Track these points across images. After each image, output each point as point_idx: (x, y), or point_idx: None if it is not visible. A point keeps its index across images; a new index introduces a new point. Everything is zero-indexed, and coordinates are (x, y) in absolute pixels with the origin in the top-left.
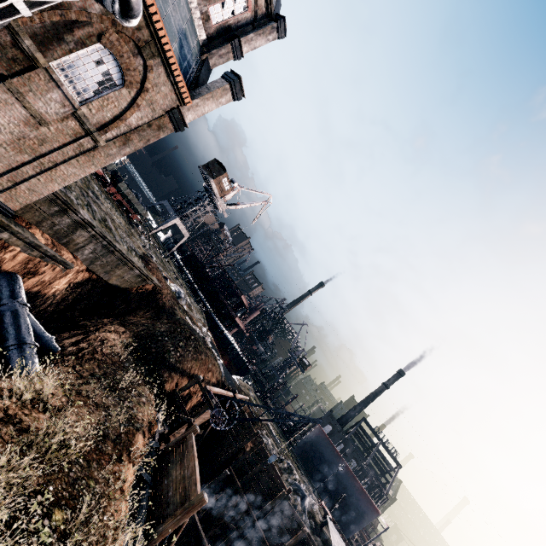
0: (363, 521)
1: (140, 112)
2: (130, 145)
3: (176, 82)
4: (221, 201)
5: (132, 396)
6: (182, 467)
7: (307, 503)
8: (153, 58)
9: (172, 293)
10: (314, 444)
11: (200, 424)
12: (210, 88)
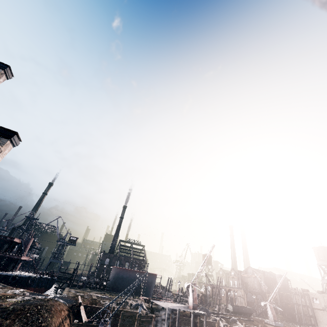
0: (153, 284)
1: None
2: None
3: None
4: None
5: None
6: None
7: (144, 306)
8: None
9: None
10: (116, 277)
11: None
12: None
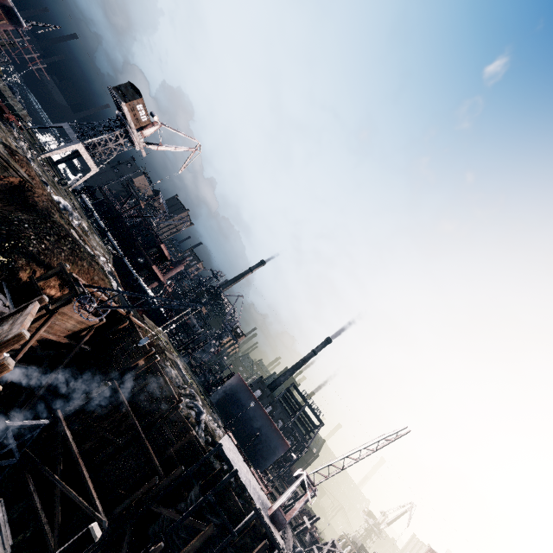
0: (274, 456)
1: None
2: None
3: None
4: (137, 134)
5: None
6: (12, 325)
7: (203, 419)
8: None
9: (52, 199)
10: (232, 391)
11: (74, 331)
12: None
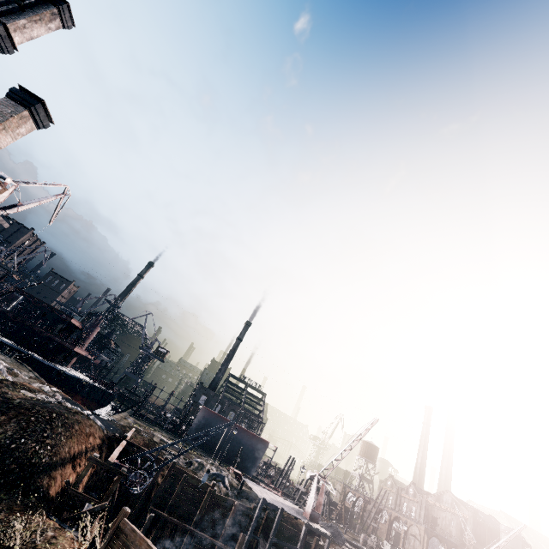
0: (260, 456)
1: None
2: None
3: None
4: None
5: (34, 543)
6: None
7: (227, 481)
8: None
9: None
10: (204, 425)
11: None
12: None
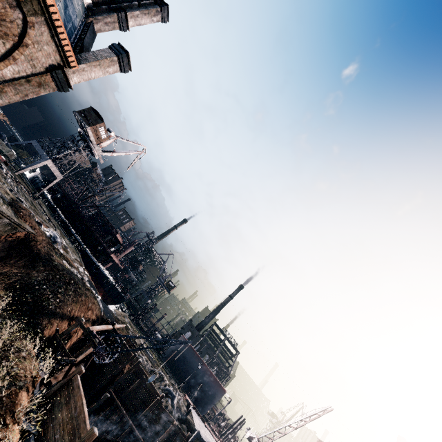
0: (215, 400)
1: (17, 65)
2: (3, 97)
3: (61, 44)
4: (97, 148)
5: (10, 353)
6: (68, 408)
7: (176, 402)
8: (35, 15)
9: (48, 239)
10: (179, 351)
11: (80, 359)
12: (97, 56)
